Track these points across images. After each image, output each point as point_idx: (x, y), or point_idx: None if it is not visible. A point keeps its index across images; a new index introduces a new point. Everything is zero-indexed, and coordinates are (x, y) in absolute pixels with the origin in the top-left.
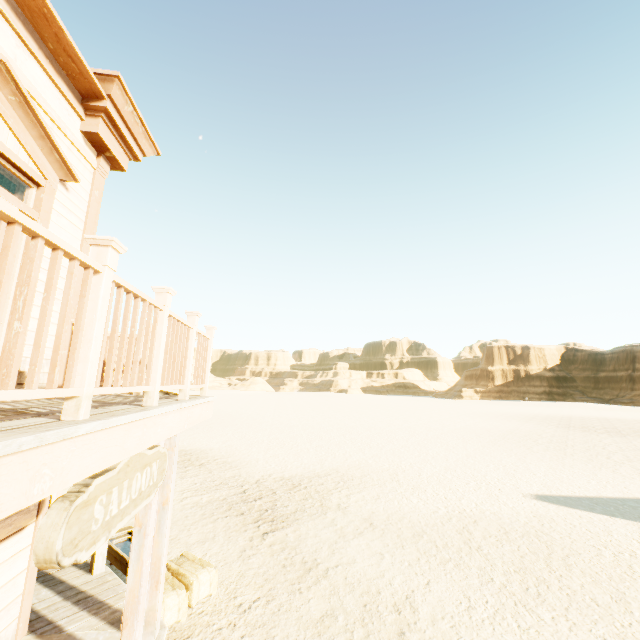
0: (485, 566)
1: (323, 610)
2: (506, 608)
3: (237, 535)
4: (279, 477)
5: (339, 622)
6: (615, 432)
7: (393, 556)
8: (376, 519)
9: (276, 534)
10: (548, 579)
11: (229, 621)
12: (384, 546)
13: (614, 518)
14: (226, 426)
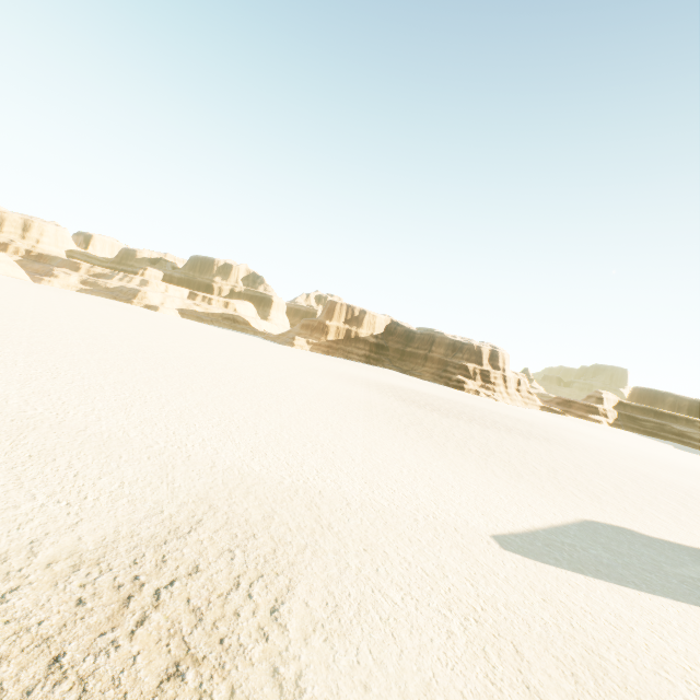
0: None
1: None
2: None
3: None
4: (66, 555)
5: None
6: (438, 411)
7: None
8: None
9: None
10: None
11: None
12: None
13: (590, 579)
14: None
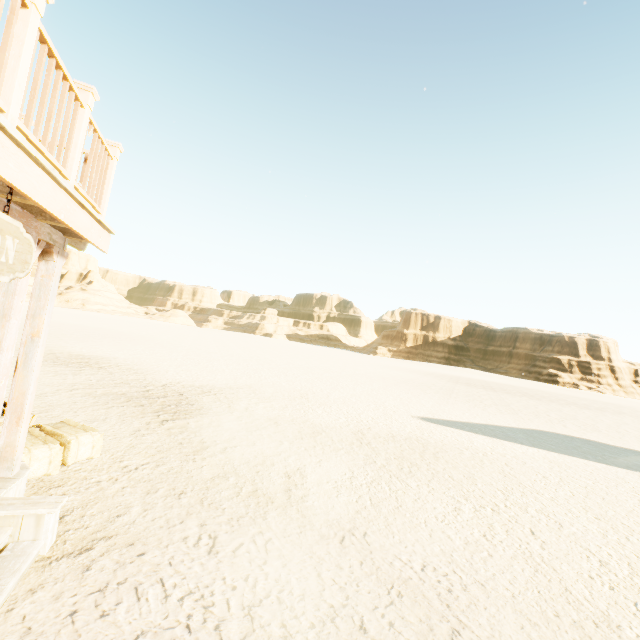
0: (371, 454)
1: (215, 473)
2: (382, 478)
3: (133, 420)
4: (189, 385)
5: (230, 481)
6: (490, 389)
7: (292, 443)
8: (281, 420)
9: (177, 422)
10: (420, 464)
11: (111, 477)
12: (285, 437)
13: (477, 434)
14: (136, 344)
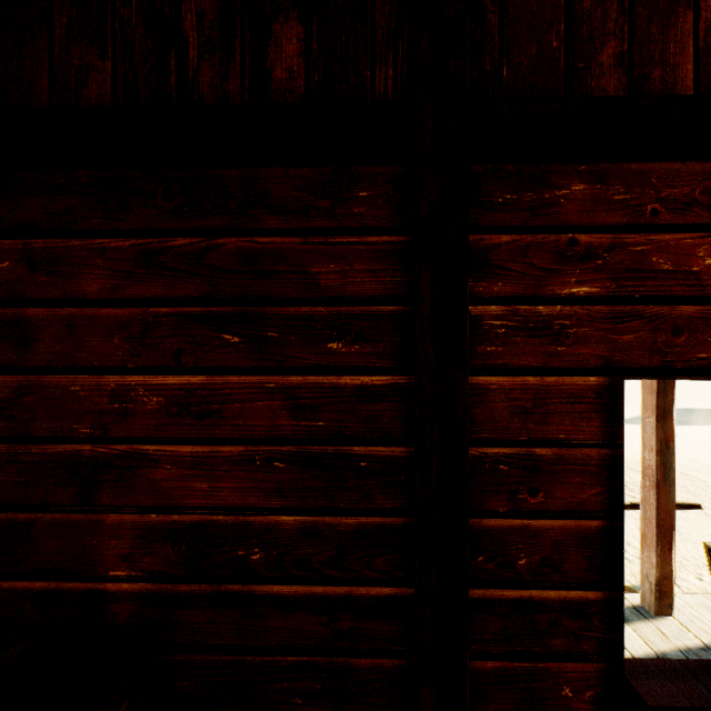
0: None
1: None
2: None
3: None
4: None
5: None
6: None
7: None
8: None
9: None
10: None
11: None
12: None
13: (686, 426)
14: None
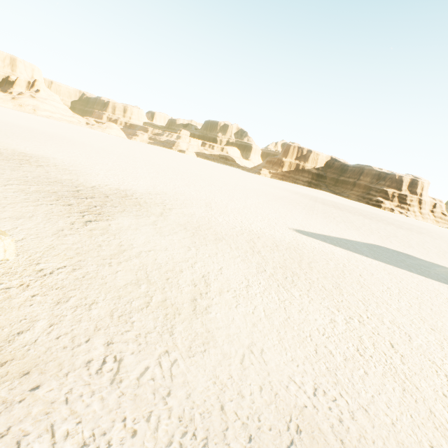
0: (262, 263)
1: (128, 280)
2: (272, 288)
3: (58, 219)
4: (115, 188)
5: (141, 289)
6: (338, 208)
7: (198, 250)
8: (190, 226)
9: (99, 223)
10: (299, 273)
11: (22, 282)
12: (192, 243)
13: (336, 247)
14: (75, 148)
